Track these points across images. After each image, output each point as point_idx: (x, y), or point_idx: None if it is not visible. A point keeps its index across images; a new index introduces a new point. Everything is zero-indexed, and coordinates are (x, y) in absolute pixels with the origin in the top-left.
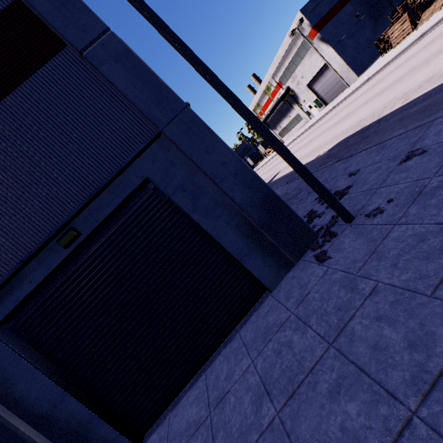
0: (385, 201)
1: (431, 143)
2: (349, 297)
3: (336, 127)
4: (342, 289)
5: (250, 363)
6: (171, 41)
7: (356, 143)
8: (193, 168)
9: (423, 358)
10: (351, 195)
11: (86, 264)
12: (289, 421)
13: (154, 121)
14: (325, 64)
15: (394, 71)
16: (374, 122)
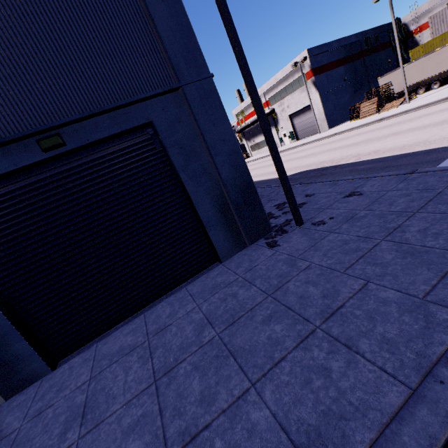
0: (328, 218)
1: (367, 190)
2: (289, 270)
3: (302, 159)
4: (284, 265)
5: (196, 306)
6: (223, 14)
7: (315, 176)
8: (196, 133)
9: (330, 302)
10: (305, 209)
11: (57, 178)
12: (228, 337)
13: (178, 74)
14: (309, 105)
15: (356, 136)
16: (332, 166)
